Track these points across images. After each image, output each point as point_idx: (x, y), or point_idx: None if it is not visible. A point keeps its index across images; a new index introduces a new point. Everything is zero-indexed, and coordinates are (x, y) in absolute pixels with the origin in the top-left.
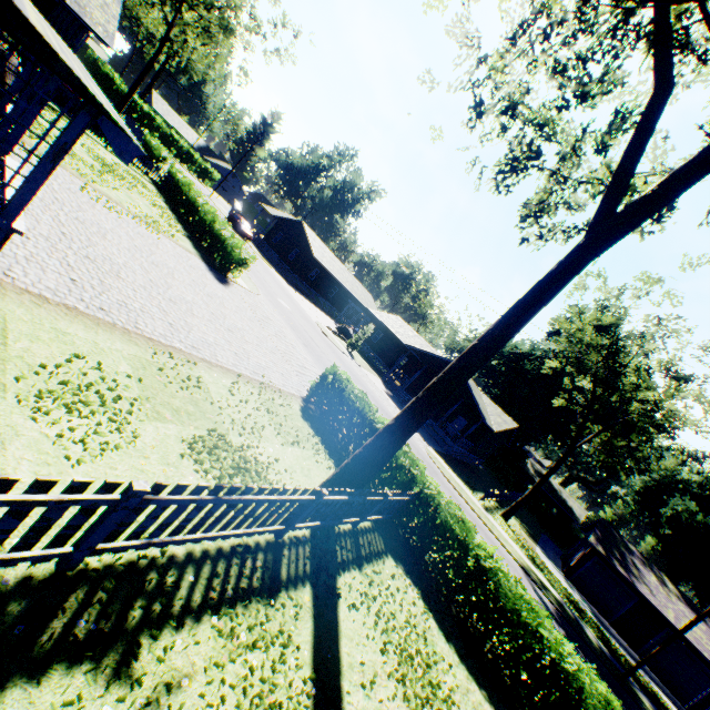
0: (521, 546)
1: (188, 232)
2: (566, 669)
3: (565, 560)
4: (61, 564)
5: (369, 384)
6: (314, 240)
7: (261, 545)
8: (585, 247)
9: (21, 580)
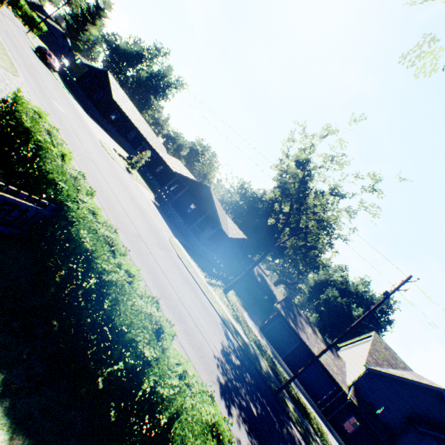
0: (231, 309)
1: None
2: (164, 394)
3: (263, 322)
4: None
5: (135, 188)
6: (117, 89)
7: None
8: None
9: None
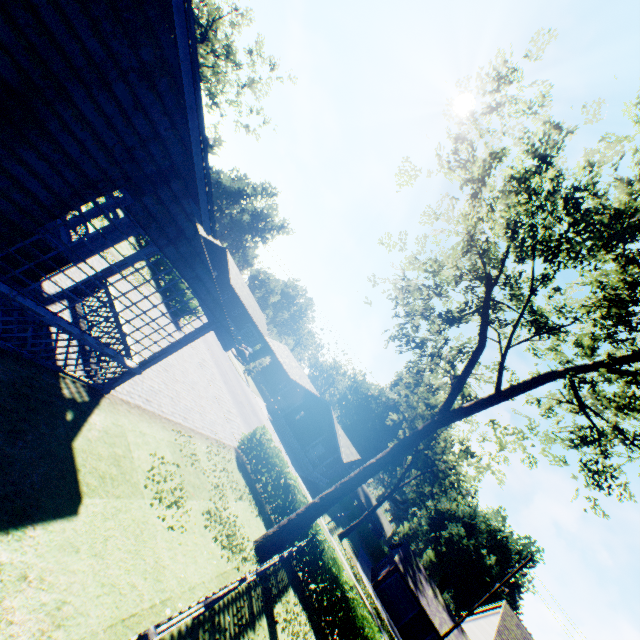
0: (350, 563)
1: (150, 269)
2: None
3: (374, 573)
4: (196, 616)
5: (260, 412)
6: (233, 267)
7: (244, 589)
8: (437, 422)
9: (186, 627)
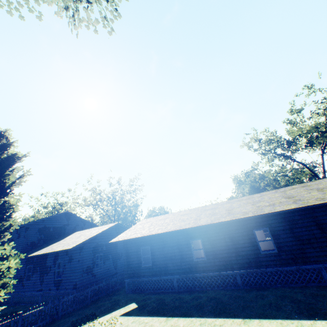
0: None
1: None
2: None
3: None
4: None
5: None
6: None
7: None
8: None
9: None
